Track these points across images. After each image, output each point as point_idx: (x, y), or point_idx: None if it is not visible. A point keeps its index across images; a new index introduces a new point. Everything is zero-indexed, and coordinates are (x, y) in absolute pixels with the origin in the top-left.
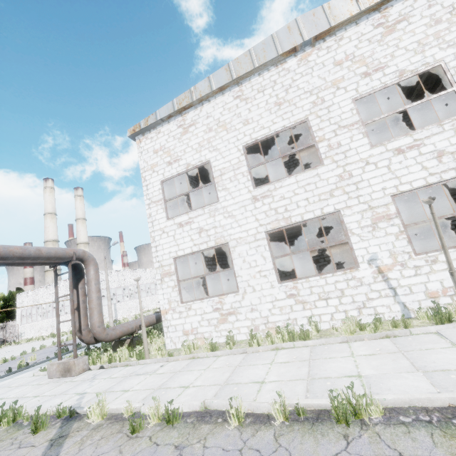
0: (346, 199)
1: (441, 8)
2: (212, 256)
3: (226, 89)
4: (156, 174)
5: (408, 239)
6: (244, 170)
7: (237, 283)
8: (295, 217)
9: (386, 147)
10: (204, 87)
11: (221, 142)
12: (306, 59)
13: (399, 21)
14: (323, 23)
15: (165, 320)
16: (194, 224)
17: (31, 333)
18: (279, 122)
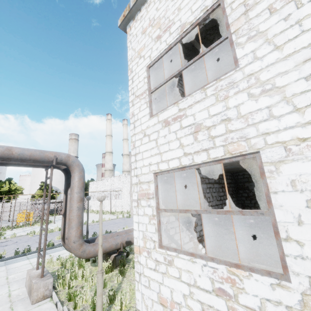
0: None
1: None
2: (214, 172)
3: None
4: (142, 59)
5: None
6: None
7: (283, 256)
8: None
9: None
10: None
11: None
12: None
13: None
14: None
15: (138, 262)
16: (186, 119)
17: (94, 207)
18: None
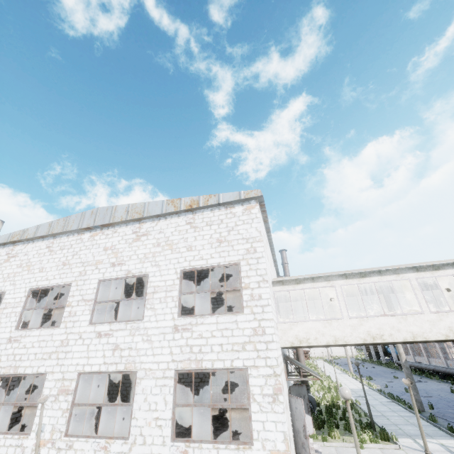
0: (56, 364)
1: (164, 236)
2: None
3: (47, 237)
4: None
5: (69, 418)
6: (18, 310)
7: None
8: (21, 368)
9: (95, 328)
10: (32, 231)
11: (21, 279)
12: (94, 237)
13: (144, 235)
14: (108, 218)
15: None
16: None
17: None
18: (57, 279)
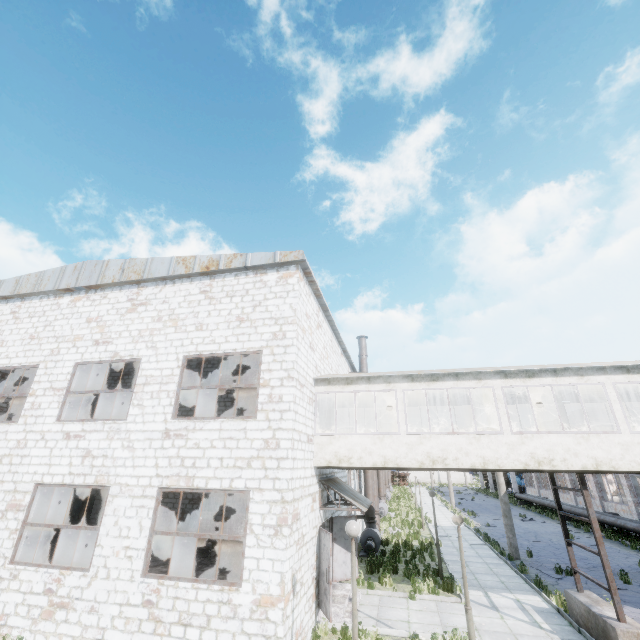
0: (7, 471)
1: (168, 308)
2: None
3: (13, 299)
4: None
5: (17, 541)
6: None
7: None
8: None
9: (63, 426)
10: None
11: None
12: (75, 302)
13: (142, 304)
14: (96, 277)
15: None
16: None
17: None
18: (20, 358)
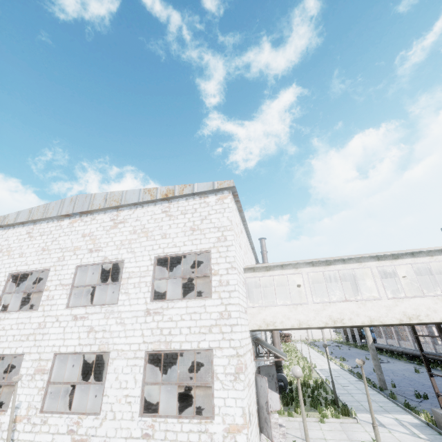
0: (33, 345)
1: (140, 224)
2: None
3: (27, 223)
4: None
5: (44, 396)
6: None
7: None
8: (0, 349)
9: (72, 311)
10: (12, 217)
11: (1, 264)
12: (73, 224)
13: (121, 222)
14: (87, 205)
15: None
16: None
17: None
18: (36, 264)
